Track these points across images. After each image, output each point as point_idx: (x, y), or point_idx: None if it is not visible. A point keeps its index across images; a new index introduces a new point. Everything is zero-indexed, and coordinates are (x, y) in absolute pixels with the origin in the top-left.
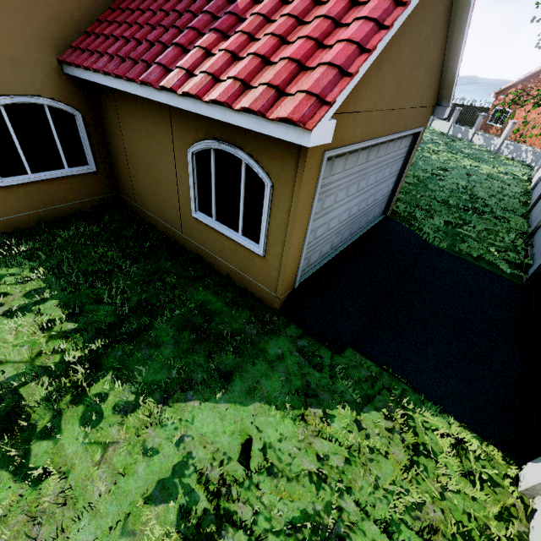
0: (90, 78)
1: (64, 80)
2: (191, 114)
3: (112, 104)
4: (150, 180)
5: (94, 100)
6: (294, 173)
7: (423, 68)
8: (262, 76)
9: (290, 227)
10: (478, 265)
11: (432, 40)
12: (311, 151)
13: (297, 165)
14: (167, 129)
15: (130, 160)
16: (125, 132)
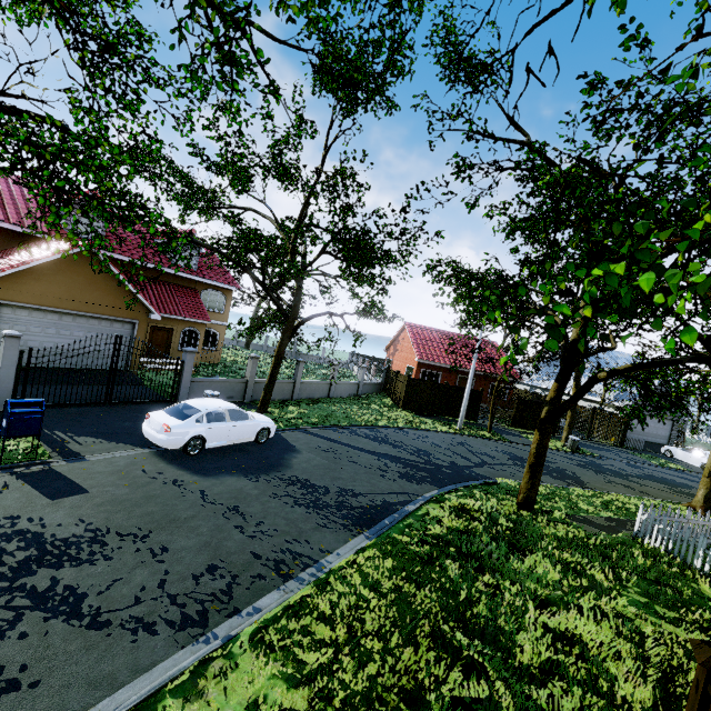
0: None
1: None
2: None
3: None
4: None
5: None
6: None
7: (101, 290)
8: None
9: None
10: (159, 393)
11: (99, 281)
12: None
13: None
14: None
15: None
16: None
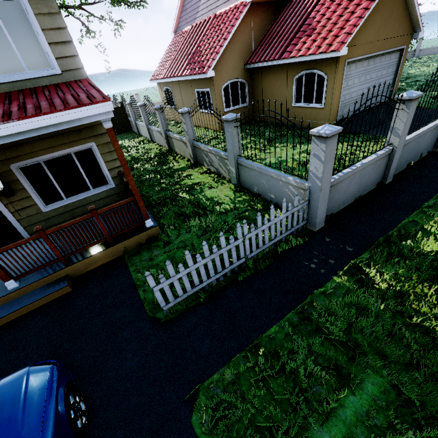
0: (257, 66)
1: (244, 71)
2: (296, 65)
3: (260, 75)
4: (273, 100)
5: (251, 76)
6: (335, 69)
7: (393, 20)
8: (324, 43)
9: (334, 90)
10: None
11: (394, 9)
12: (341, 60)
13: (336, 66)
14: (285, 75)
15: (264, 95)
16: (264, 84)
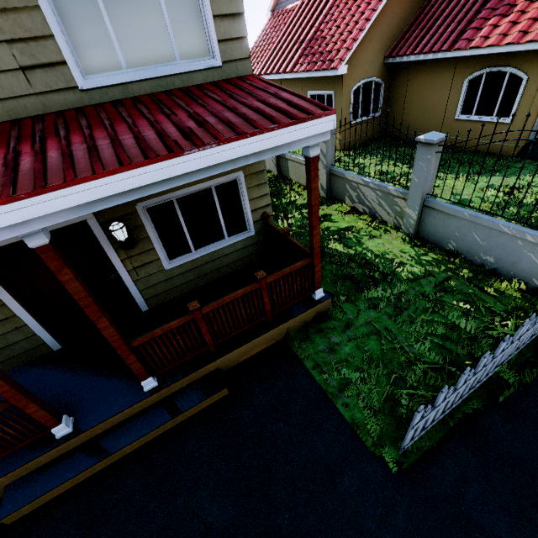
0: (407, 60)
1: (383, 67)
2: (473, 59)
3: (406, 73)
4: (421, 109)
5: (390, 75)
6: None
7: None
8: (534, 27)
9: (536, 97)
10: None
11: None
12: None
13: None
14: (450, 73)
15: (407, 102)
16: (410, 86)
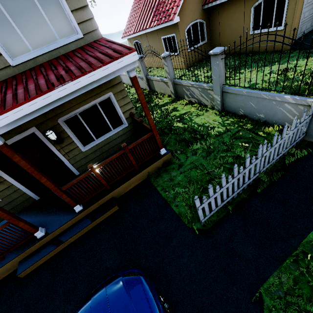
0: (215, 4)
1: (202, 12)
2: None
3: (217, 12)
4: (230, 33)
5: (208, 16)
6: None
7: None
8: None
9: (296, 9)
10: None
11: None
12: None
13: None
14: (242, 6)
15: (221, 30)
16: (221, 20)
